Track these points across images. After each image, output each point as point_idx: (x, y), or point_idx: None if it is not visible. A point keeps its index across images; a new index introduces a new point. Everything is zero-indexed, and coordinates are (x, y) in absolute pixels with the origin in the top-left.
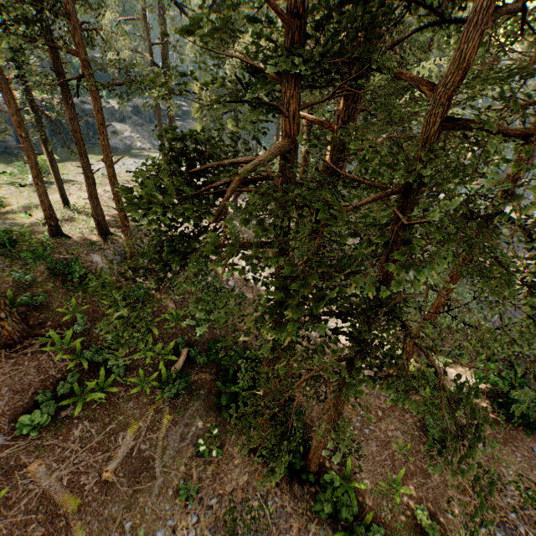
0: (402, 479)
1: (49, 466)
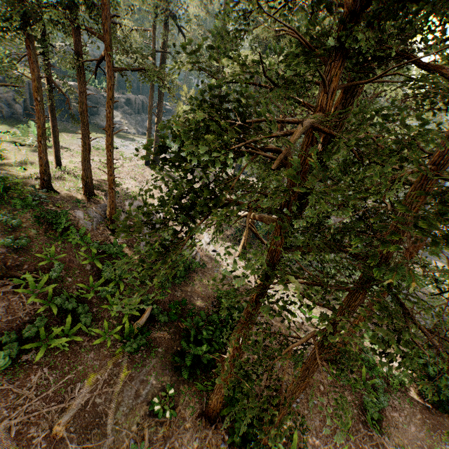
0: None
1: (0, 412)
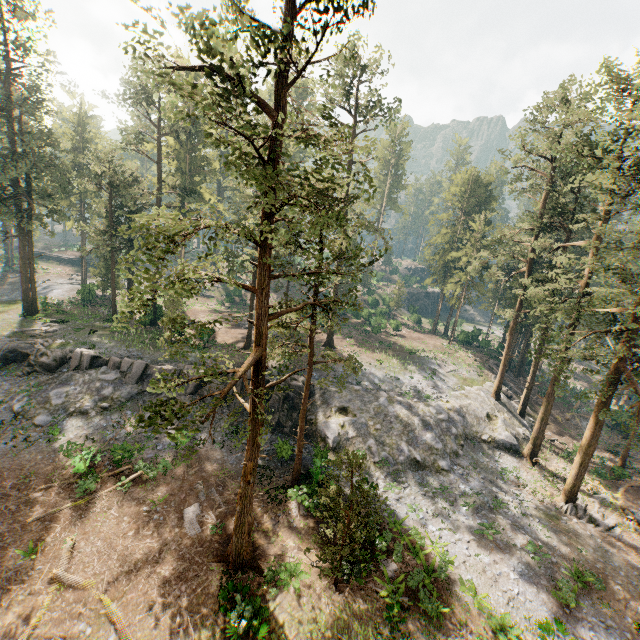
0: None
1: None
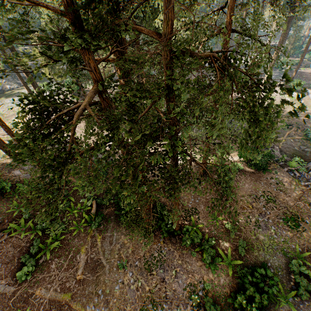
0: (217, 215)
1: (46, 287)
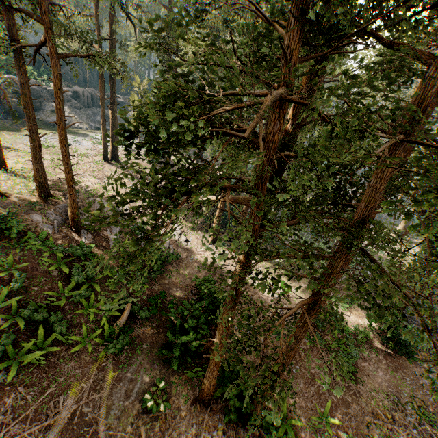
0: (329, 411)
1: None
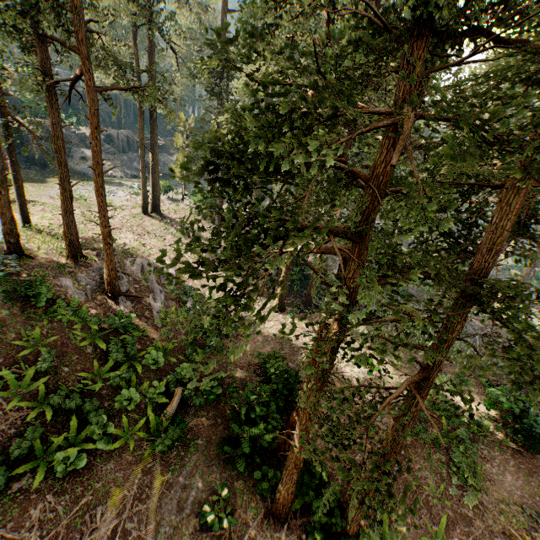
0: (444, 529)
1: None
